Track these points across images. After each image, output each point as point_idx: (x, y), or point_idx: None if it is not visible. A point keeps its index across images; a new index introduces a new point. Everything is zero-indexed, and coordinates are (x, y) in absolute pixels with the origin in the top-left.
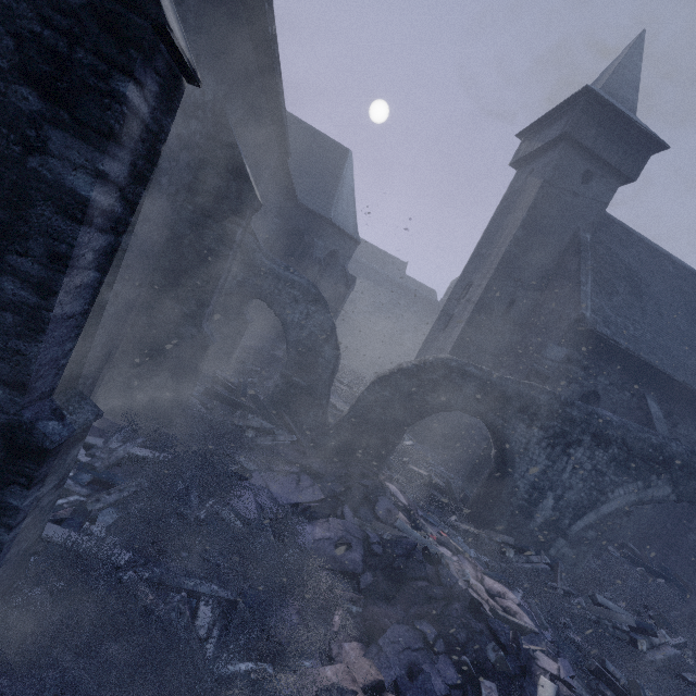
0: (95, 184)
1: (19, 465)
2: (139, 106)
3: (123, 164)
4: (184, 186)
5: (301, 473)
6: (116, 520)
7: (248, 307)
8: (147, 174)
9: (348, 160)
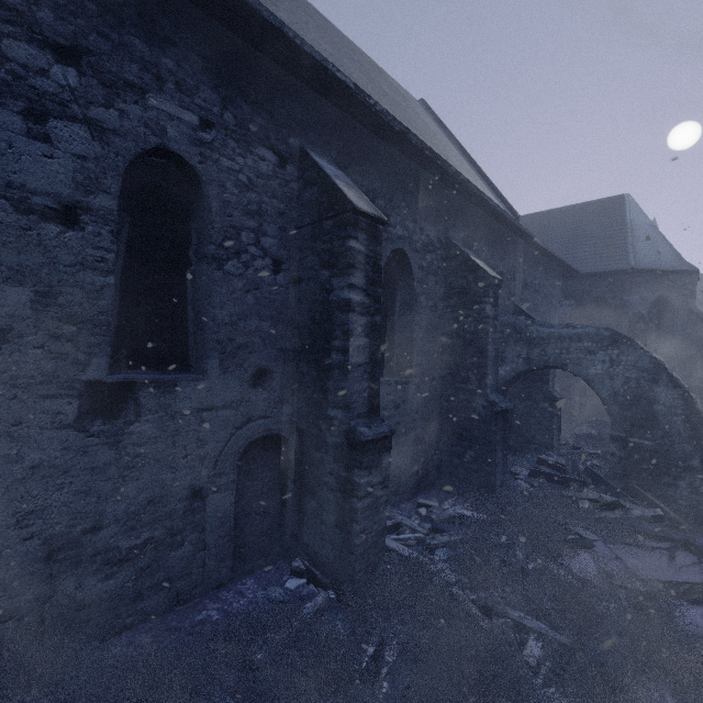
0: (349, 291)
1: (354, 455)
2: (359, 248)
3: (361, 278)
4: (439, 298)
5: (675, 550)
6: (450, 558)
7: (552, 384)
8: (377, 279)
9: (627, 204)
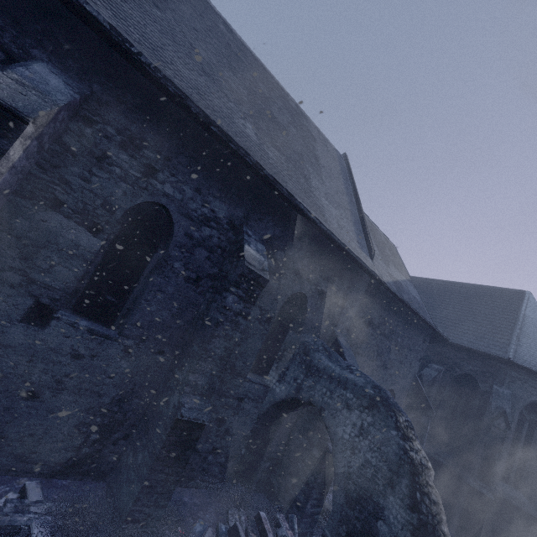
0: None
1: None
2: None
3: None
4: (208, 275)
5: None
6: None
7: None
8: None
9: (526, 299)
